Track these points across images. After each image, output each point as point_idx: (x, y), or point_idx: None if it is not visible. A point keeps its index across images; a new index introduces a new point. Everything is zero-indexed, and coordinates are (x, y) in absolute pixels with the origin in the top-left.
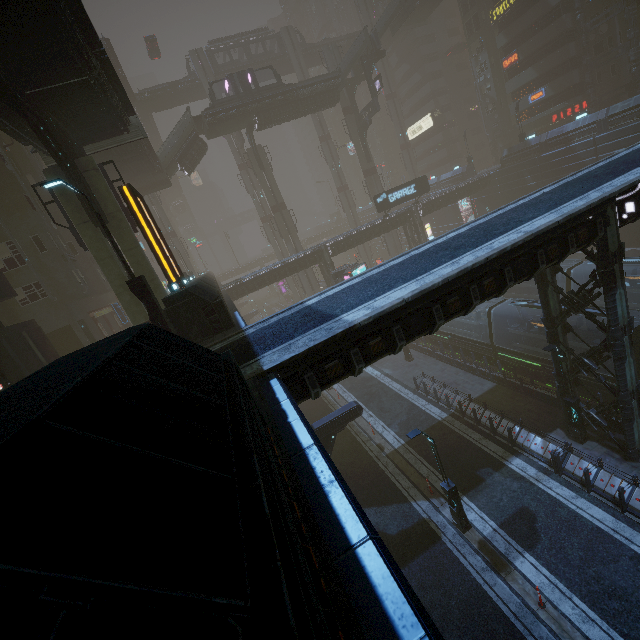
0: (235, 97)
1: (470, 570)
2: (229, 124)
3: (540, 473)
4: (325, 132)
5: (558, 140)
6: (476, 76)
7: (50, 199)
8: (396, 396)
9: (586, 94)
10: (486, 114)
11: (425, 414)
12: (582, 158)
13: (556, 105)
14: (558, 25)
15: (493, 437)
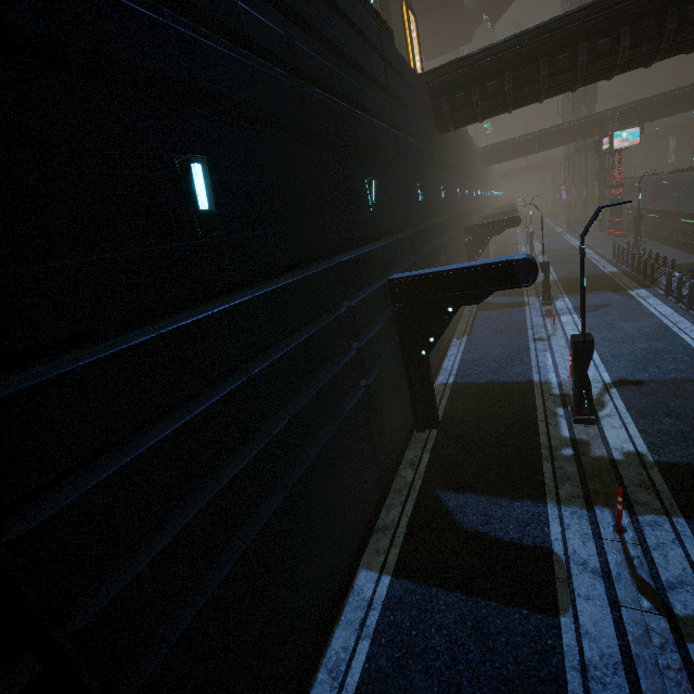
0: None
1: (527, 315)
2: None
3: (650, 295)
4: None
5: None
6: None
7: None
8: (587, 262)
9: None
10: None
11: (598, 270)
12: None
13: None
14: None
15: (641, 281)
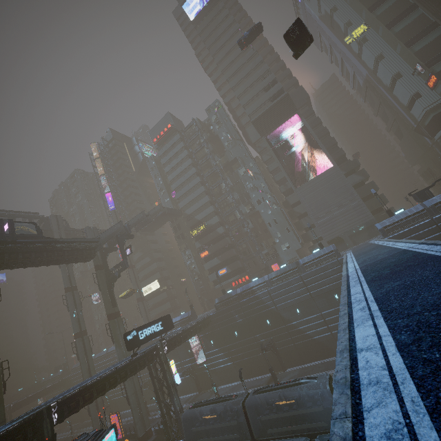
0: None
1: None
2: None
3: None
4: (73, 284)
5: (247, 292)
6: (186, 260)
7: None
8: None
9: (247, 272)
10: (194, 281)
11: None
12: (265, 302)
13: (234, 276)
14: (225, 241)
15: None
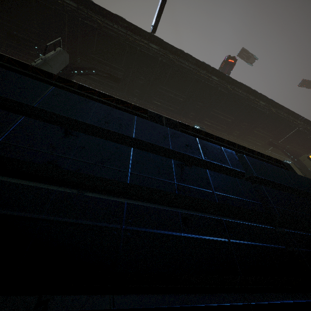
0: None
1: None
2: None
3: None
4: None
5: None
6: None
7: None
8: None
9: None
10: None
11: None
12: None
13: None
14: None
15: None
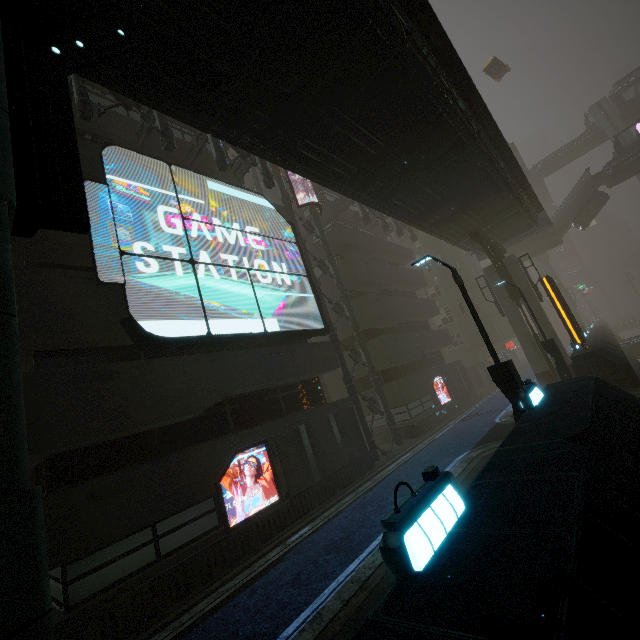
0: None
1: None
2: (639, 165)
3: None
4: None
5: None
6: None
7: (466, 275)
8: None
9: None
10: None
11: None
12: None
13: None
14: None
15: None
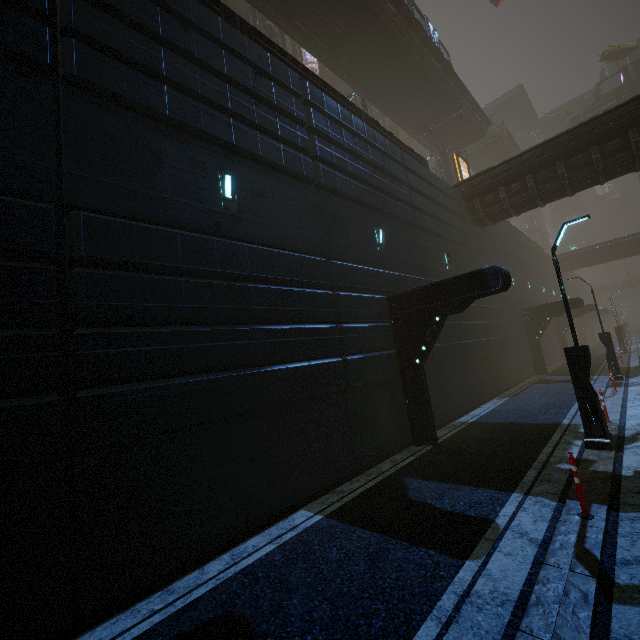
0: (624, 86)
1: None
2: None
3: None
4: None
5: None
6: None
7: None
8: None
9: None
10: None
11: None
12: None
13: None
14: None
15: None
